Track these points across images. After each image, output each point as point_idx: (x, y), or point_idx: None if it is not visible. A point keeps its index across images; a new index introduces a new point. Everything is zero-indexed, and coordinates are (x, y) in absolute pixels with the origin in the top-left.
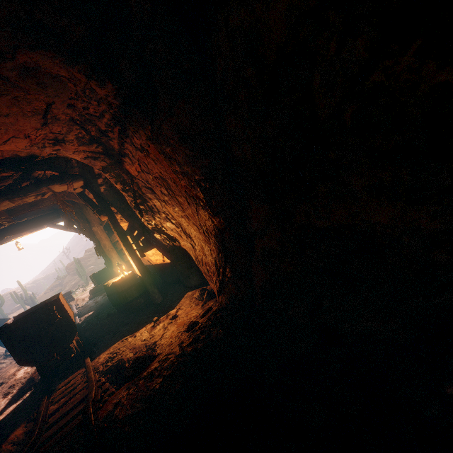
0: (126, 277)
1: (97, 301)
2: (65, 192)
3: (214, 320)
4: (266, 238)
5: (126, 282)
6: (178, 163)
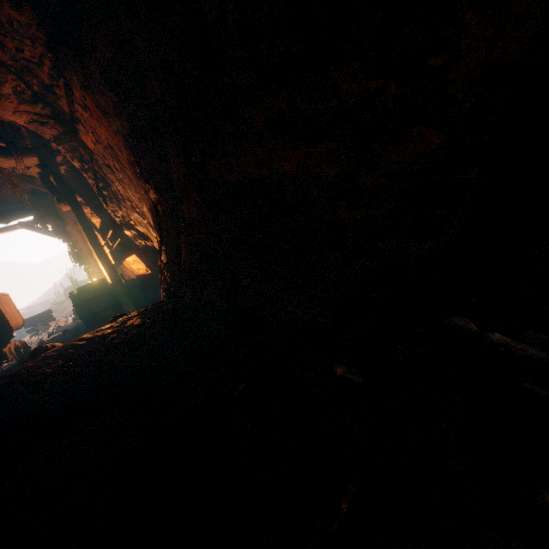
0: (93, 284)
1: (77, 321)
2: (28, 177)
3: (141, 312)
4: (185, 204)
5: (93, 290)
6: (113, 118)
